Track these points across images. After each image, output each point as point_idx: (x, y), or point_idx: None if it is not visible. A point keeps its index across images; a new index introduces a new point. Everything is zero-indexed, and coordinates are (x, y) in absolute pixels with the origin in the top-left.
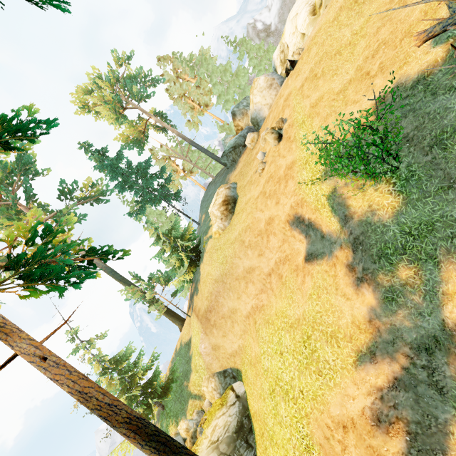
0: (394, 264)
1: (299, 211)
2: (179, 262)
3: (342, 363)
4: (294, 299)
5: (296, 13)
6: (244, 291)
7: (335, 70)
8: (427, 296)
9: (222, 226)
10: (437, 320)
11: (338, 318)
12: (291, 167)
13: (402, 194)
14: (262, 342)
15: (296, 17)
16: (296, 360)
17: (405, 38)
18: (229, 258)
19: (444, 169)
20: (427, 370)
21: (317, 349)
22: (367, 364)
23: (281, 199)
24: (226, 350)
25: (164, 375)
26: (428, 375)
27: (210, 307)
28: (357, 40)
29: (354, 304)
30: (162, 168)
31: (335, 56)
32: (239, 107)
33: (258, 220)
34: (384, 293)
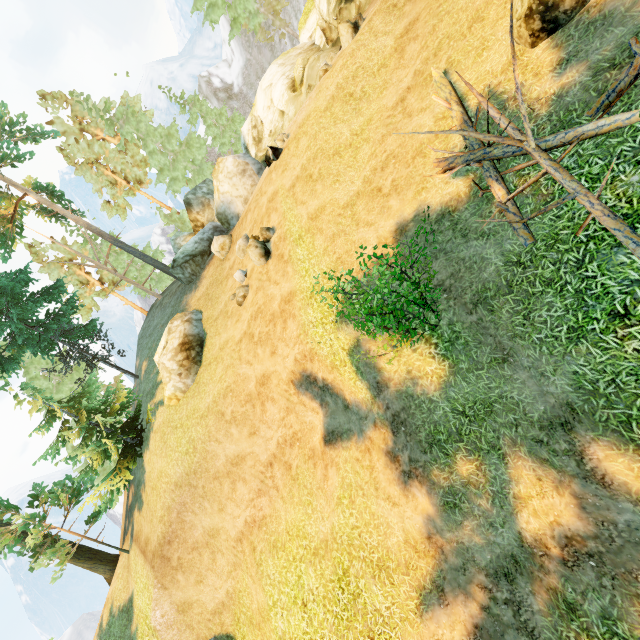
0: (450, 455)
1: (308, 367)
2: (99, 456)
3: (401, 612)
4: (315, 506)
5: (271, 83)
6: (229, 497)
7: (336, 175)
8: (497, 500)
9: (182, 386)
10: (512, 533)
11: (384, 535)
12: (289, 300)
13: (447, 359)
14: (269, 584)
15: (271, 88)
16: (331, 615)
17: (418, 158)
18: (198, 444)
19: (495, 336)
20: (511, 607)
21: (361, 592)
22: (436, 608)
23: (279, 348)
24: (205, 605)
25: None
26: (514, 613)
27: (169, 535)
28: (359, 143)
29: (404, 512)
30: (57, 283)
31: (334, 157)
32: (197, 194)
33: (244, 378)
34: (443, 497)
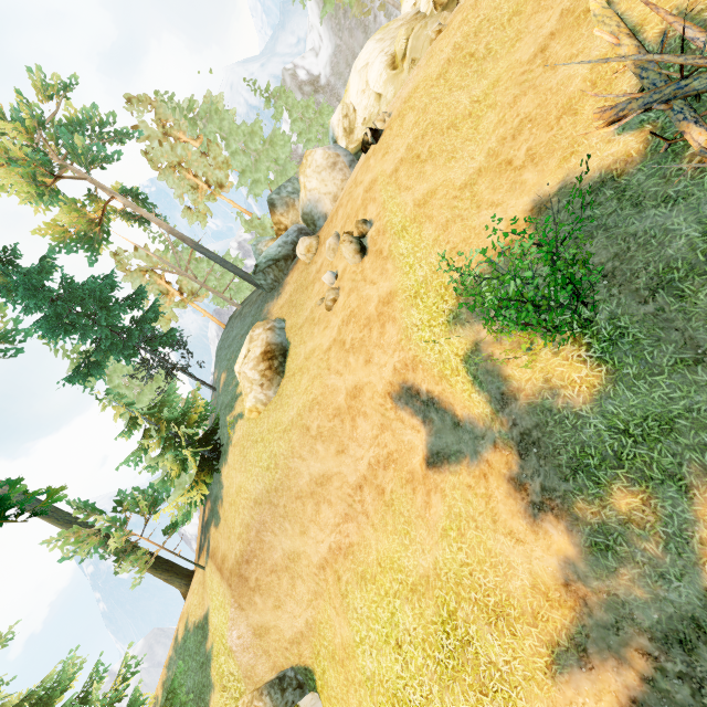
0: (603, 485)
1: (410, 378)
2: (178, 467)
3: (525, 669)
4: (413, 537)
5: (367, 63)
6: (312, 520)
7: (451, 151)
8: (672, 545)
9: (264, 398)
10: (694, 590)
11: (504, 577)
12: (388, 302)
13: (605, 364)
14: (356, 619)
15: (367, 68)
16: (432, 661)
17: (566, 116)
18: (281, 460)
19: (684, 329)
20: (688, 683)
21: (471, 639)
22: (574, 671)
23: (374, 356)
24: (283, 633)
25: (152, 697)
26: (693, 692)
27: (247, 554)
28: (481, 111)
29: (532, 551)
30: (140, 289)
31: (448, 131)
32: (281, 194)
33: (333, 390)
34: (590, 536)
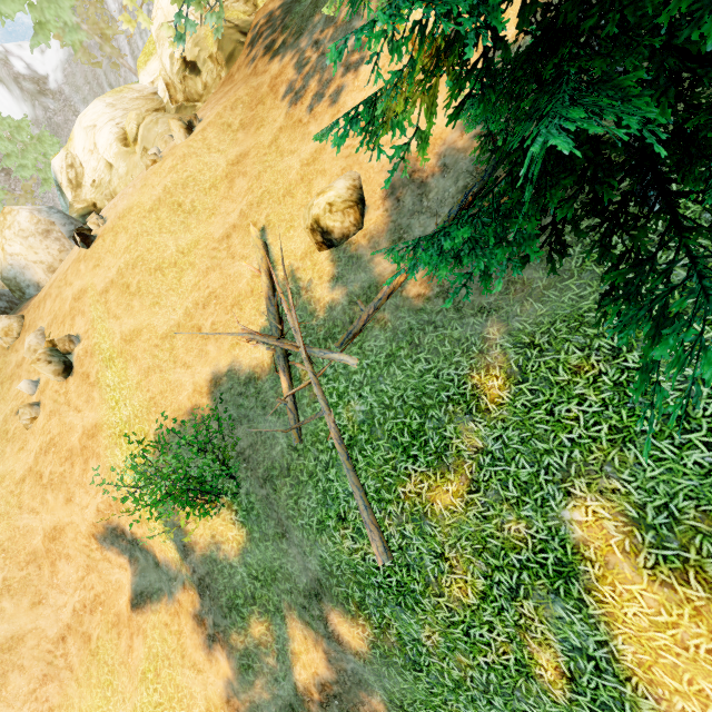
0: (246, 619)
1: (115, 518)
2: None
3: None
4: (116, 686)
5: (94, 124)
6: None
7: (157, 296)
8: (280, 656)
9: None
10: (291, 685)
11: (187, 708)
12: (93, 435)
13: (245, 526)
14: None
15: (95, 130)
16: None
17: (236, 308)
18: None
19: (278, 512)
20: None
21: None
22: None
23: (76, 496)
24: None
25: None
26: None
27: None
28: (185, 265)
29: (208, 678)
30: None
31: (156, 272)
32: None
33: (26, 532)
34: (240, 660)
